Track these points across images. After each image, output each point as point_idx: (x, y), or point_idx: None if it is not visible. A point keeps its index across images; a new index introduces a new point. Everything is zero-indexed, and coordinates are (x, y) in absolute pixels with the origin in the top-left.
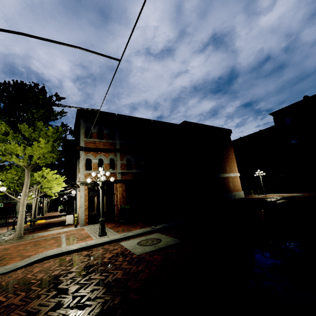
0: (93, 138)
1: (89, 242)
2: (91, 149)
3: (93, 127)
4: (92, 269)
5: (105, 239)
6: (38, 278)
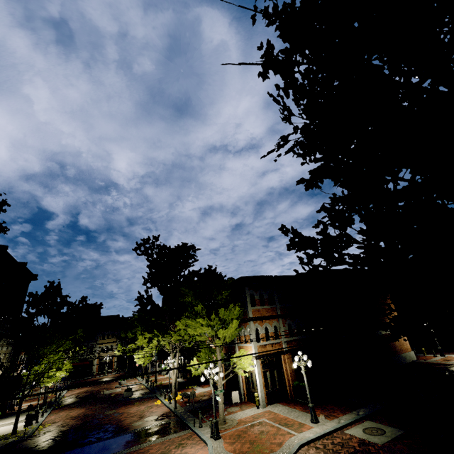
0: (257, 305)
1: (316, 430)
2: (257, 318)
3: (255, 293)
4: None
5: (327, 427)
6: None
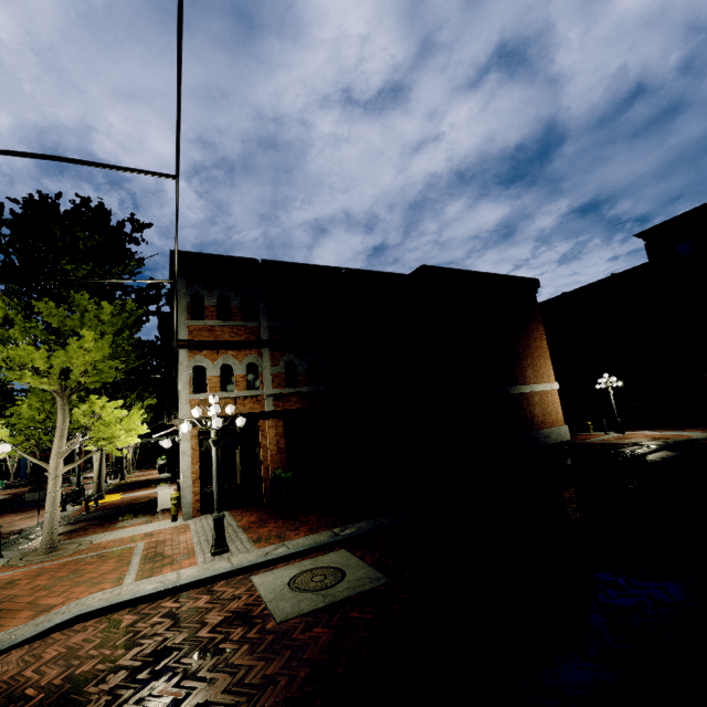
0: (208, 319)
1: (185, 574)
2: (204, 344)
3: (206, 293)
4: (165, 664)
5: (221, 566)
6: (44, 681)
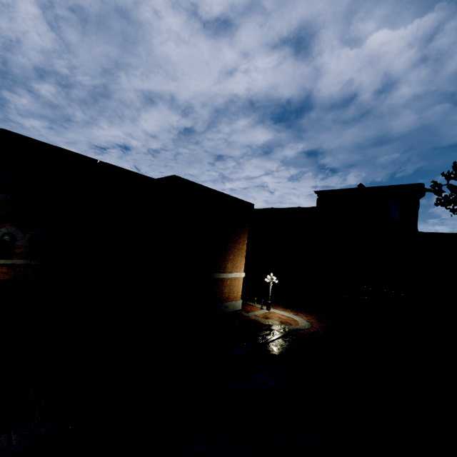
0: None
1: None
2: None
3: None
4: None
5: None
6: None
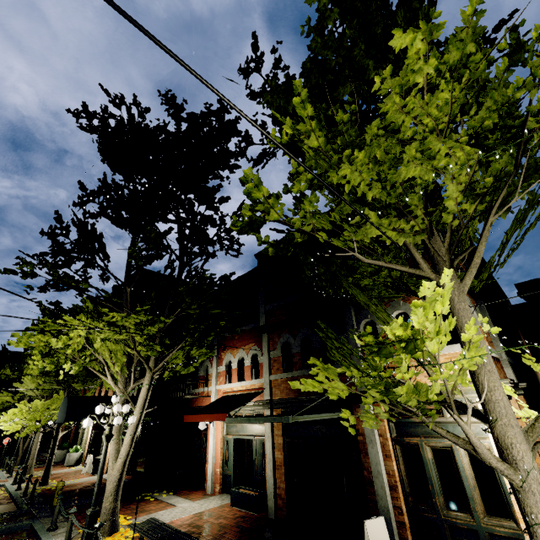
0: None
1: None
2: None
3: None
4: None
5: None
6: None
